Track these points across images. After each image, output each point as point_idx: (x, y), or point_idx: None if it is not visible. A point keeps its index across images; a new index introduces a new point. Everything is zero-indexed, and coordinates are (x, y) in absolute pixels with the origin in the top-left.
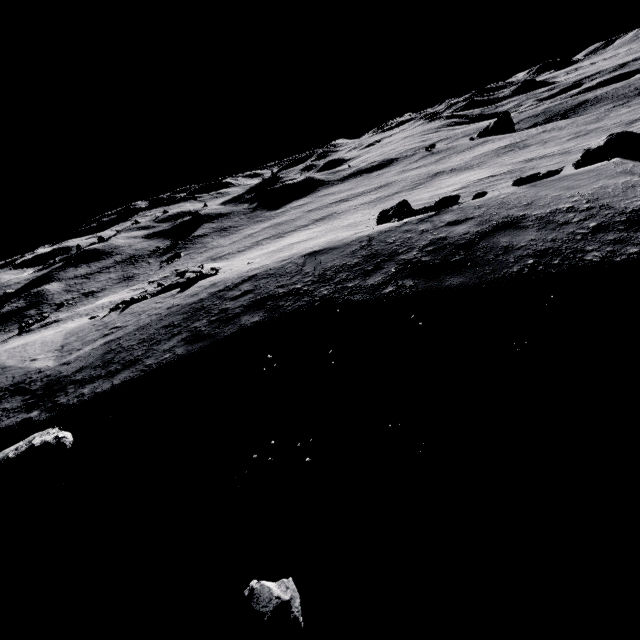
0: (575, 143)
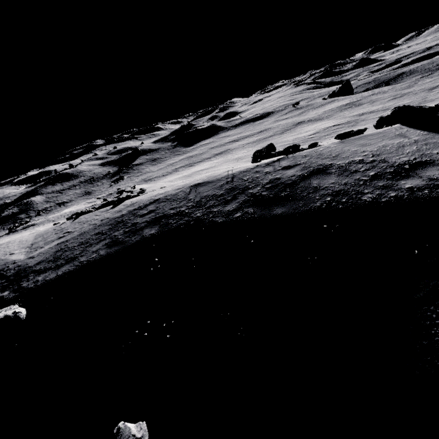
0: (393, 103)
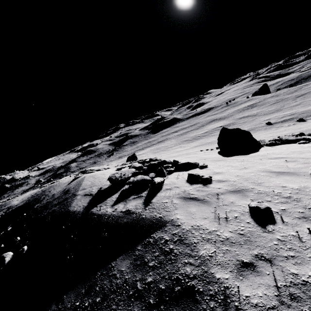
0: (267, 108)
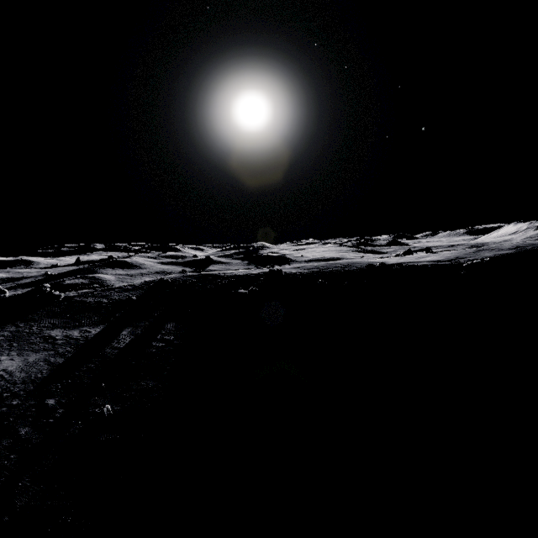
0: None
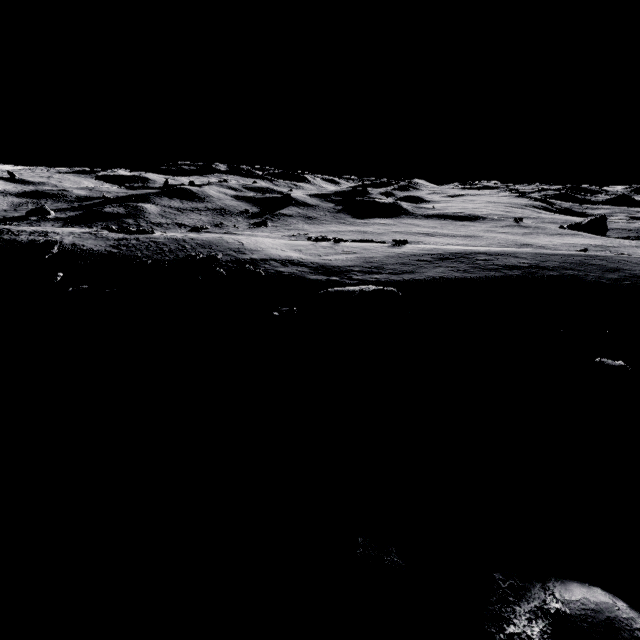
0: None
